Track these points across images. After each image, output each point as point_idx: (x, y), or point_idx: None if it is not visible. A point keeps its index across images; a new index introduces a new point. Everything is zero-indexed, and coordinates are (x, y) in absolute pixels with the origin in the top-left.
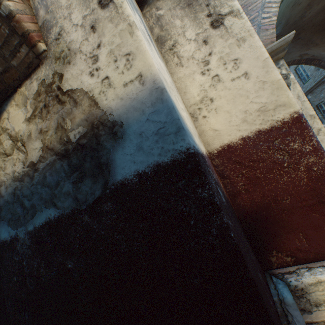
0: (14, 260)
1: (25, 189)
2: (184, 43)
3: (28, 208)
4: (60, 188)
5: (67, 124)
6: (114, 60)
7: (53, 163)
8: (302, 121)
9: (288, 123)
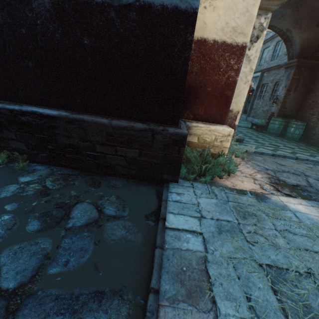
0: (26, 15)
1: None
2: None
3: None
4: None
5: None
6: None
7: None
8: (244, 51)
9: (238, 47)
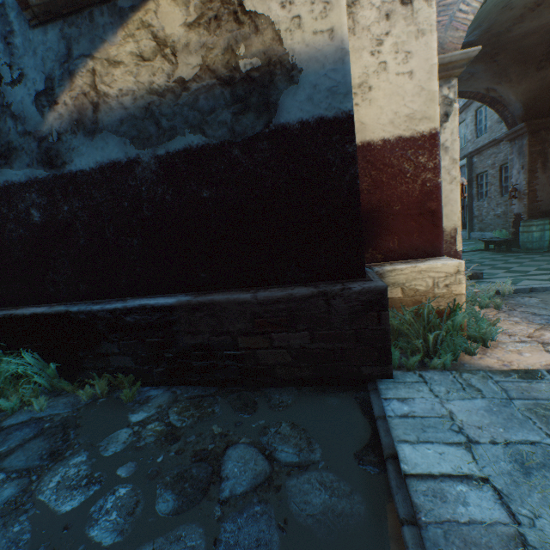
0: (129, 184)
1: (164, 107)
2: (366, 7)
3: (166, 129)
4: (215, 116)
5: (239, 50)
6: (311, 2)
7: (212, 87)
8: (437, 139)
9: (425, 137)
